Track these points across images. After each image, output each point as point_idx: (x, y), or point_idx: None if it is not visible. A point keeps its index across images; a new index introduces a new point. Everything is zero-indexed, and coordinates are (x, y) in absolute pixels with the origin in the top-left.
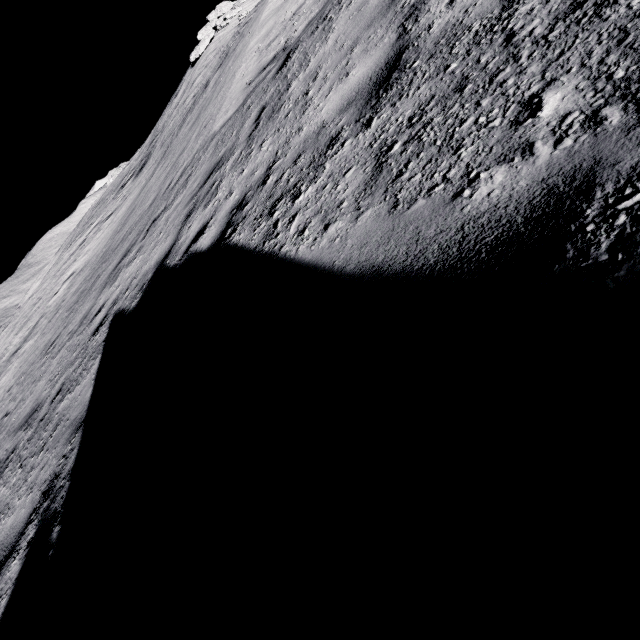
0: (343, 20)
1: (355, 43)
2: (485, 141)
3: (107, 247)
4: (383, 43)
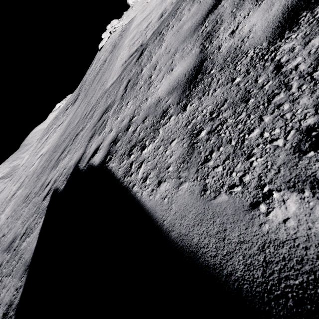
0: (169, 36)
1: (176, 51)
2: (272, 158)
3: (57, 143)
4: (192, 53)
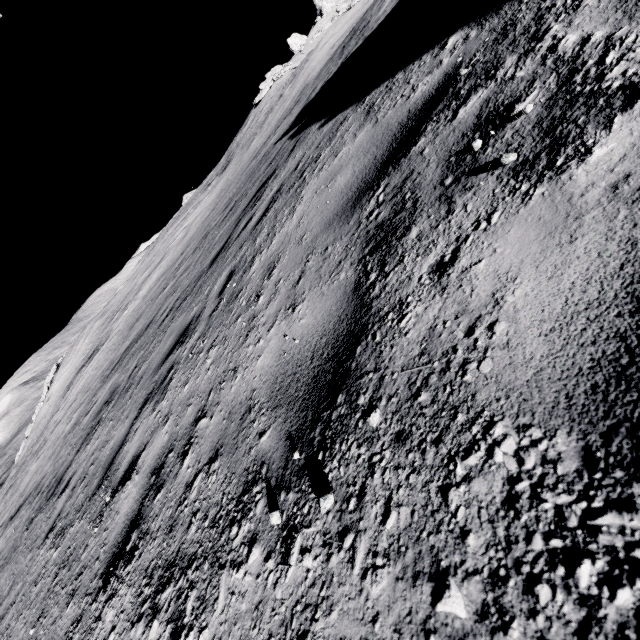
0: None
1: None
2: None
3: (223, 187)
4: None
